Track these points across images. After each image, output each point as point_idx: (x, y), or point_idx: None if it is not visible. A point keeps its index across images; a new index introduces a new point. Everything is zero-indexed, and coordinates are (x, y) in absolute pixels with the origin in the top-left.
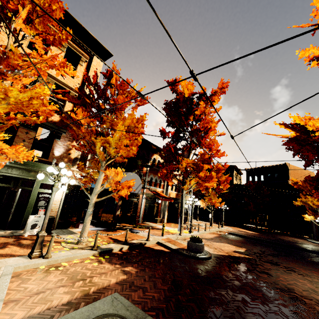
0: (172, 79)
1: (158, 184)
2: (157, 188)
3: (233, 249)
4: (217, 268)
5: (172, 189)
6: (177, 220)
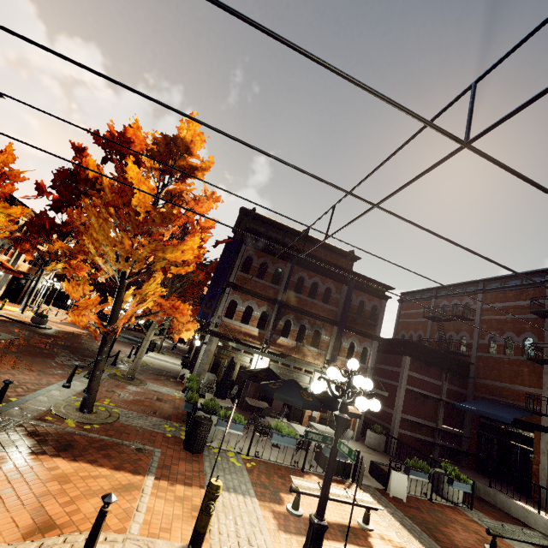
0: (81, 145)
1: (5, 250)
2: (1, 255)
3: (76, 330)
4: (53, 333)
5: (26, 261)
6: (17, 299)
